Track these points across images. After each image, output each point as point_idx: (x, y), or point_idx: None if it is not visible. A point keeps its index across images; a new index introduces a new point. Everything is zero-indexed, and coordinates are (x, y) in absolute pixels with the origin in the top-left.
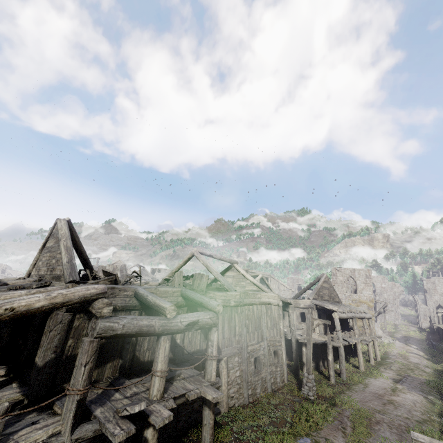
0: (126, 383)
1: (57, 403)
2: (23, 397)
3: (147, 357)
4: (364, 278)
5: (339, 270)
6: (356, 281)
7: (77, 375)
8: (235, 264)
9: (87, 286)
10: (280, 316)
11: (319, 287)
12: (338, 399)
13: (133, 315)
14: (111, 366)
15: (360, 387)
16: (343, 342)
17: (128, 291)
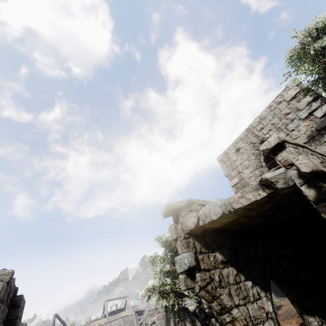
0: None
1: None
2: None
3: None
4: None
5: None
6: None
7: None
8: (127, 297)
9: None
10: (135, 319)
11: None
12: None
13: None
14: None
15: None
16: None
17: None
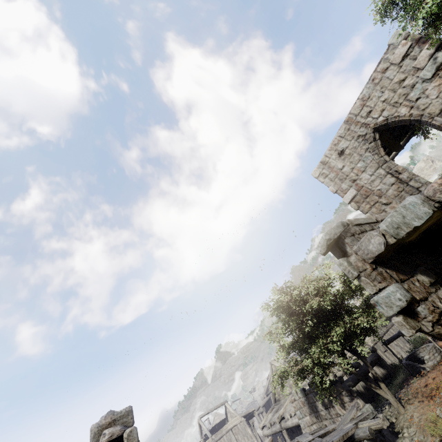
0: None
1: None
2: None
3: None
4: None
5: None
6: None
7: None
8: (225, 403)
9: None
10: (246, 426)
11: None
12: None
13: None
14: None
15: None
16: None
17: None
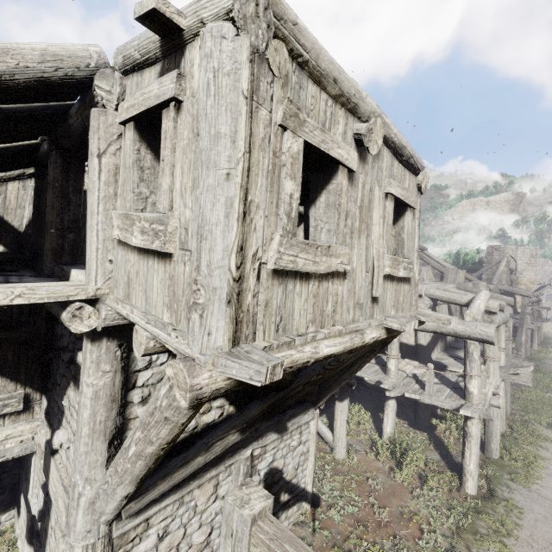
0: (461, 356)
1: (450, 366)
2: (418, 364)
3: (447, 339)
4: (528, 258)
5: (497, 249)
6: (517, 261)
7: (494, 350)
8: (426, 251)
9: (483, 293)
10: None
11: (501, 272)
12: (545, 370)
13: (445, 308)
14: (439, 345)
15: (550, 361)
16: (531, 324)
17: (441, 290)
